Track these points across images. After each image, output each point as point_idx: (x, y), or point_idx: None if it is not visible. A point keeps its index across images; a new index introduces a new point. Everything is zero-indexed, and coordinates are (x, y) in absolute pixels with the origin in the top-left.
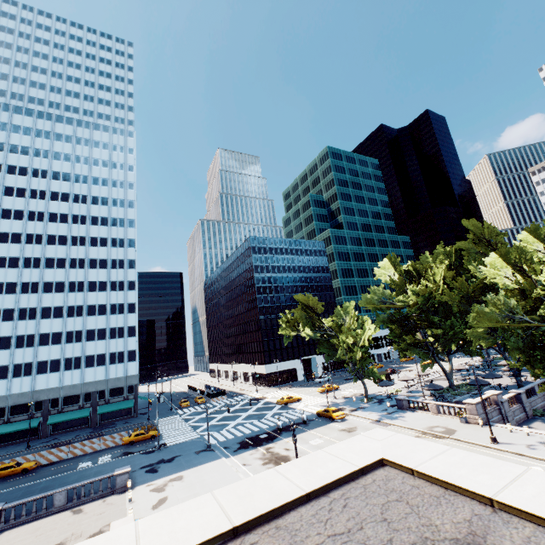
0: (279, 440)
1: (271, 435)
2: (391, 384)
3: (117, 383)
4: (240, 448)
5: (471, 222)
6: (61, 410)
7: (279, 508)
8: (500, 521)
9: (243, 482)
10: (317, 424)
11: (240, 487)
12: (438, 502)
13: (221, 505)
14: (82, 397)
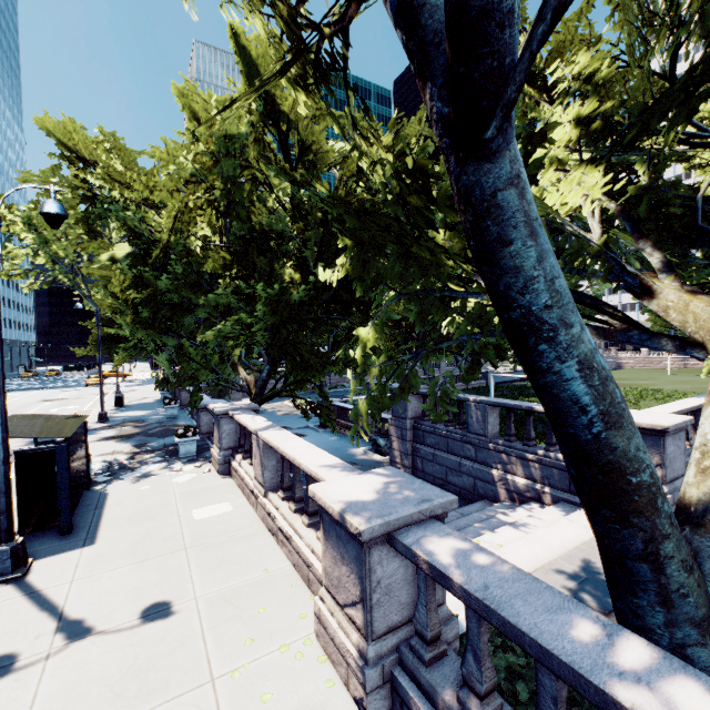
0: None
1: None
2: None
3: None
4: None
5: None
6: None
7: None
8: None
9: None
10: (66, 388)
11: None
12: None
13: None
14: None
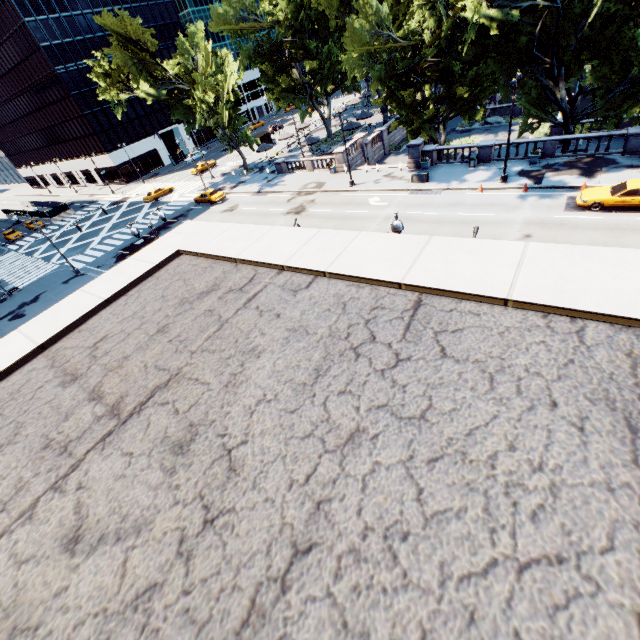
0: None
1: (148, 239)
2: (270, 147)
3: None
4: (117, 262)
5: None
6: None
7: (81, 319)
8: (235, 271)
9: (49, 311)
10: (197, 213)
11: (46, 316)
12: (205, 272)
13: (27, 336)
14: None
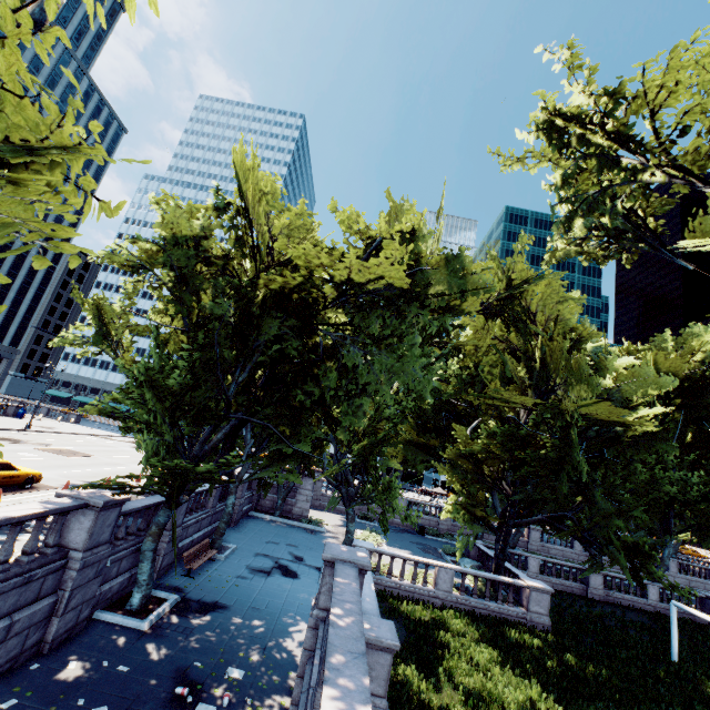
0: None
1: None
2: None
3: None
4: None
5: None
6: None
7: None
8: None
9: None
10: None
11: None
12: None
13: None
14: None
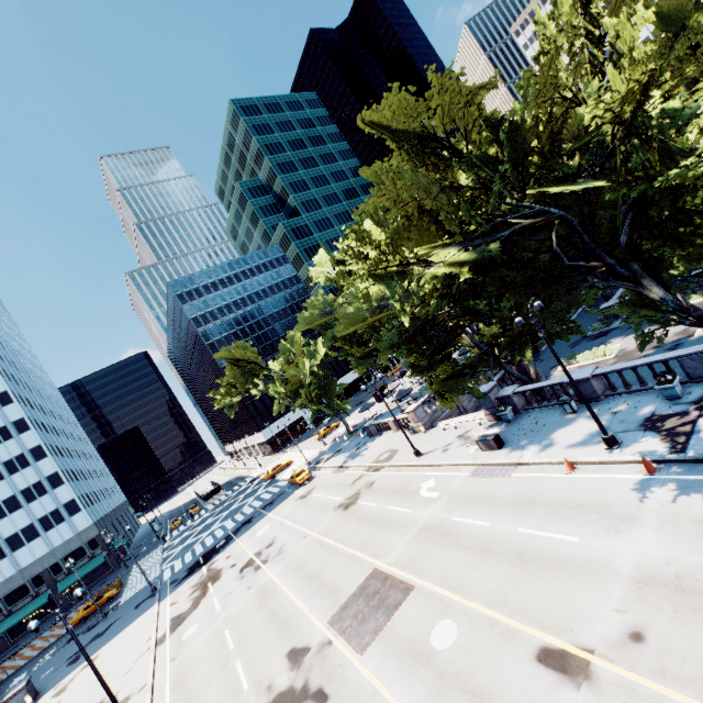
0: (230, 545)
1: (228, 539)
2: (370, 405)
3: (70, 547)
4: (186, 576)
5: (367, 172)
6: (10, 613)
7: None
8: None
9: None
10: (282, 499)
11: None
12: None
13: None
14: (29, 585)
